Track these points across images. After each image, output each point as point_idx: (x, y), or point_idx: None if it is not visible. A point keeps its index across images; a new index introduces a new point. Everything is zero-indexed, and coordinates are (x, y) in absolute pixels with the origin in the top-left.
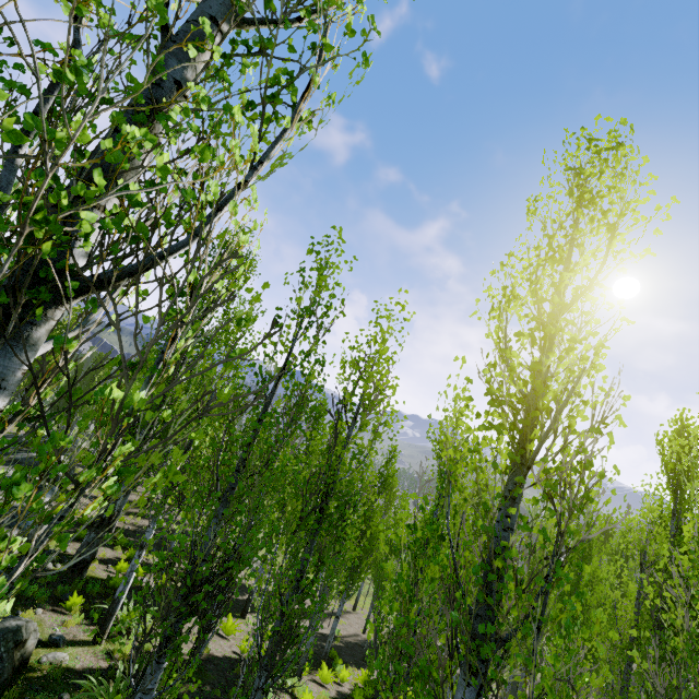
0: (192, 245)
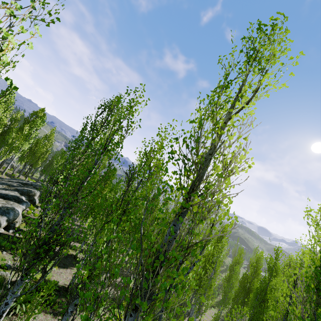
0: None
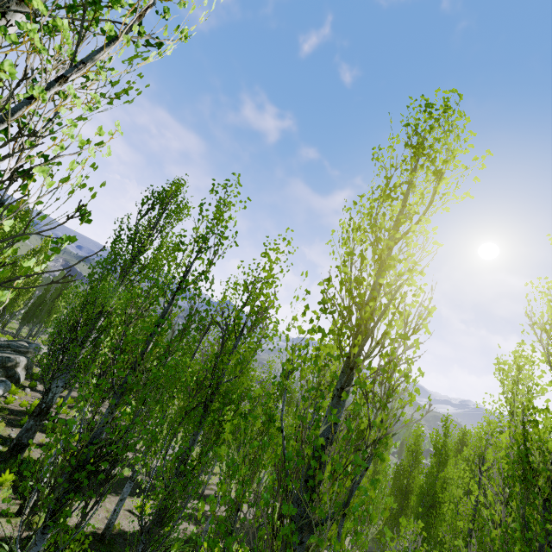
0: (4, 127)
